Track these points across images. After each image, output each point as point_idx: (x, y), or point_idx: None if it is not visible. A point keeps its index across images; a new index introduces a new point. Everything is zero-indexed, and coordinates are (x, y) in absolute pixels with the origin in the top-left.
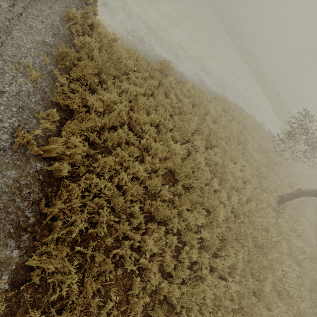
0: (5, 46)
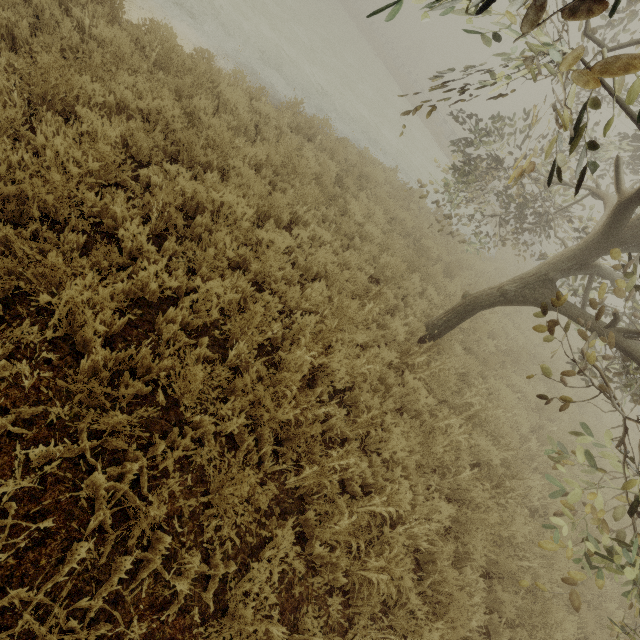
0: None
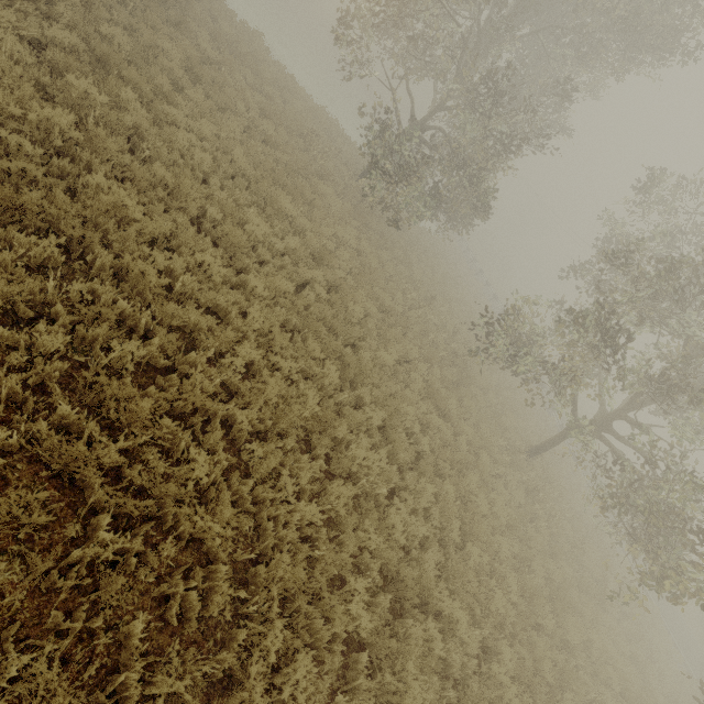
0: None
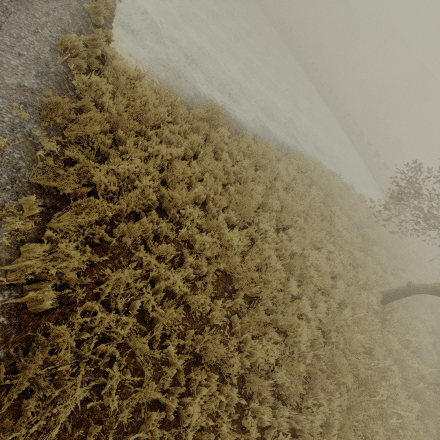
0: None
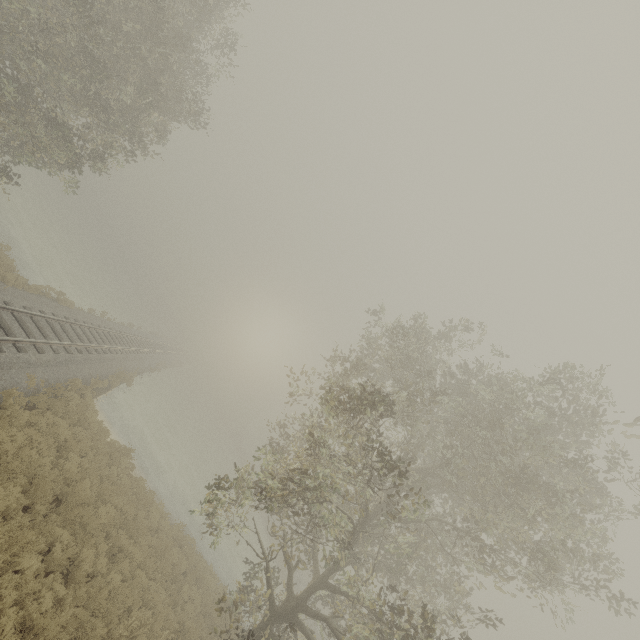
0: (30, 368)
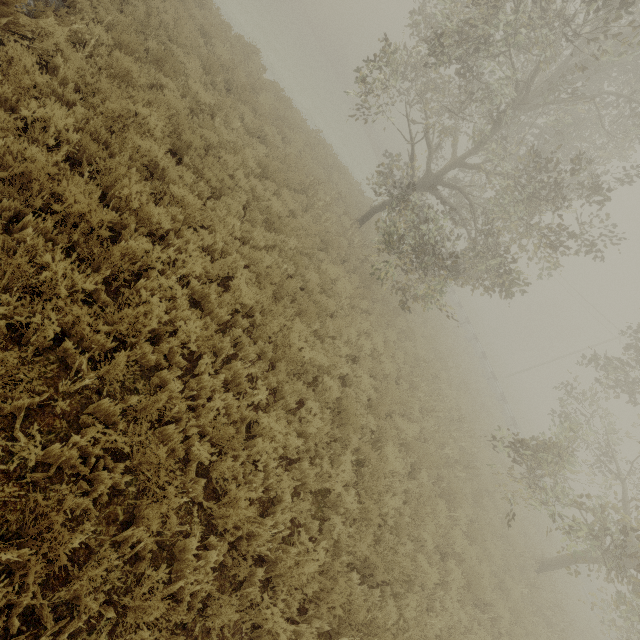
0: None
